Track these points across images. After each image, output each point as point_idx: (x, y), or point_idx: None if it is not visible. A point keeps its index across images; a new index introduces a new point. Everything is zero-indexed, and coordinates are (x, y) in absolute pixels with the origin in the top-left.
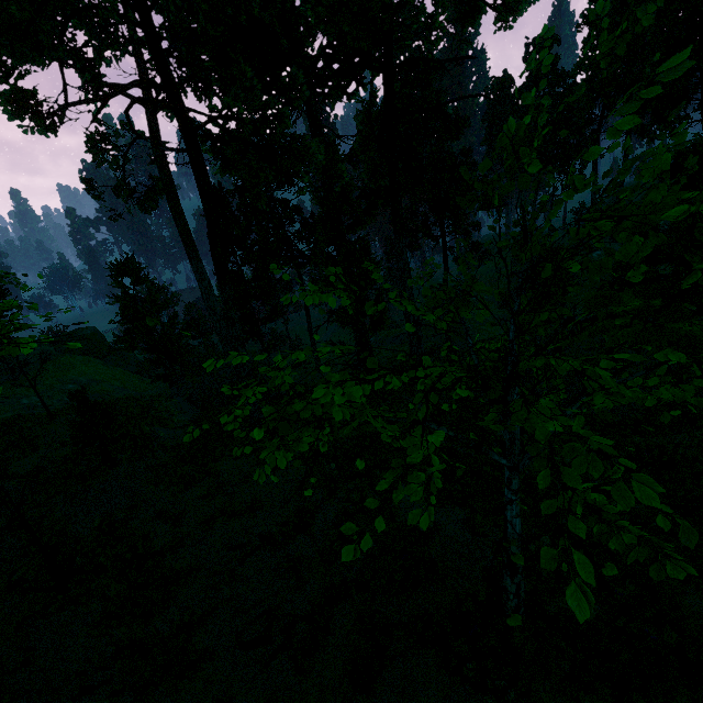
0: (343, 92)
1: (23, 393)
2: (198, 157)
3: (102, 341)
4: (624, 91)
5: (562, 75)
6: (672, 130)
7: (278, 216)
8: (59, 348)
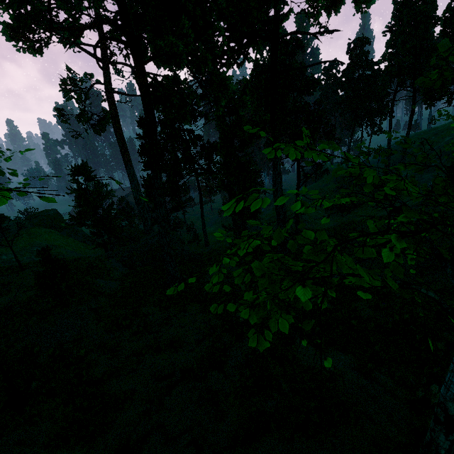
0: (234, 62)
1: (3, 252)
2: (145, 83)
3: (61, 219)
4: (411, 75)
5: (371, 63)
6: (449, 97)
7: (186, 141)
8: (31, 222)
